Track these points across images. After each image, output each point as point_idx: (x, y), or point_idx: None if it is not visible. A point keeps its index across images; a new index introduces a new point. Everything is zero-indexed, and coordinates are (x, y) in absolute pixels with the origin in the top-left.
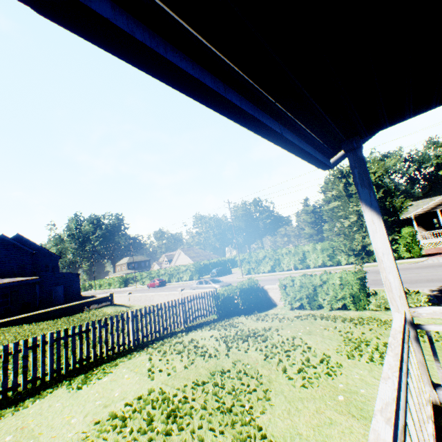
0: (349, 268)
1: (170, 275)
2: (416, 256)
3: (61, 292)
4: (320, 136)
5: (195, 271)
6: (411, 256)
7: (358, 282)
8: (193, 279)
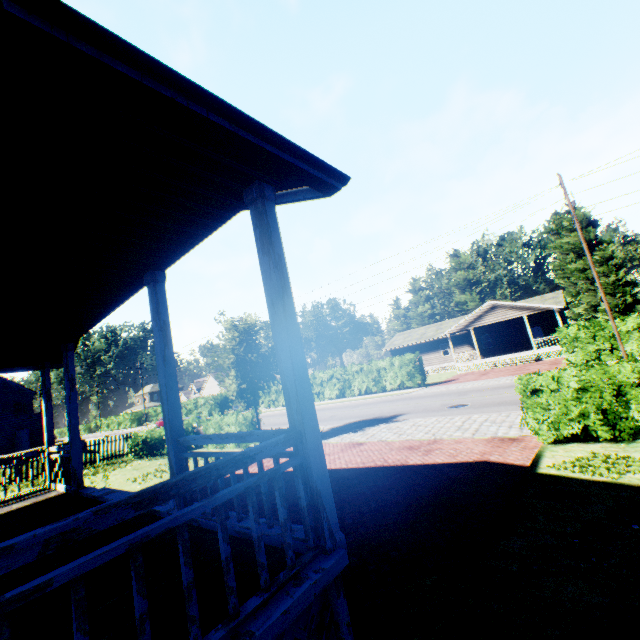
0: (351, 400)
1: (188, 409)
2: (417, 386)
3: (26, 437)
4: (13, 366)
5: (215, 404)
6: (413, 386)
7: (245, 423)
8: (213, 414)
